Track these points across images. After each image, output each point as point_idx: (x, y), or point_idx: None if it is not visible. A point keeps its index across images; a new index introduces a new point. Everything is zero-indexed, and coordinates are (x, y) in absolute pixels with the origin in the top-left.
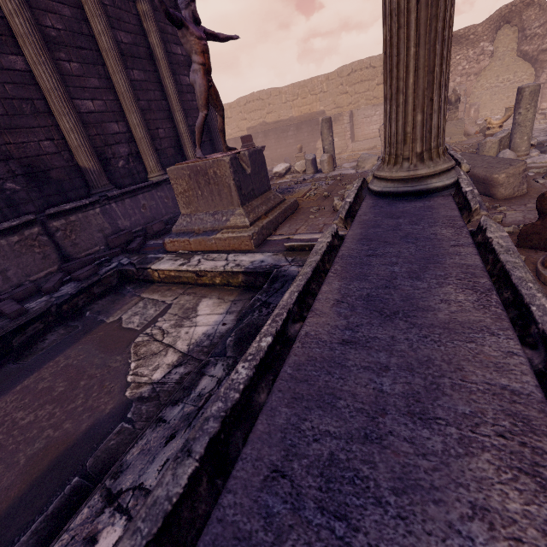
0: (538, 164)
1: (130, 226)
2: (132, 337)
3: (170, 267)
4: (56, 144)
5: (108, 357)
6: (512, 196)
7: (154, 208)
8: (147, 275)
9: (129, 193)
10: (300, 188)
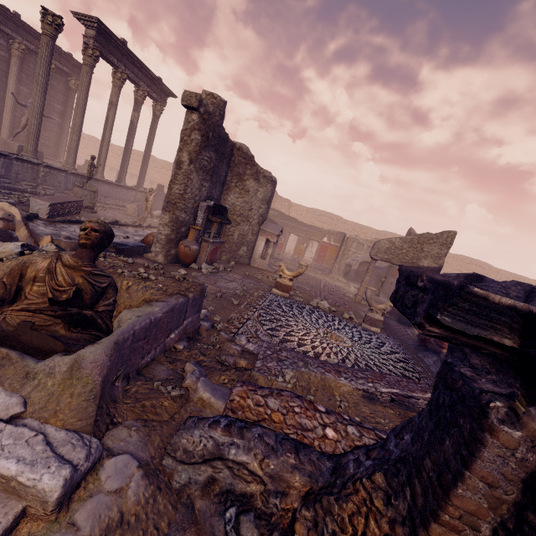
0: None
1: None
2: None
3: None
4: None
5: None
6: (132, 215)
7: None
8: None
9: None
10: None
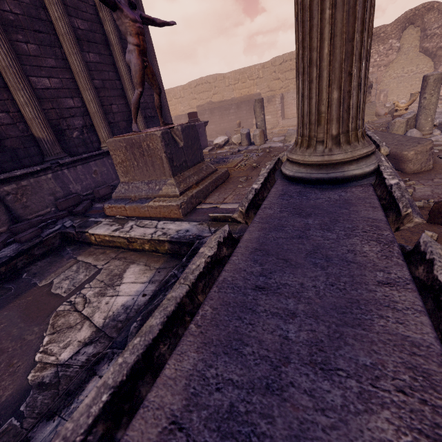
0: (440, 142)
1: (81, 189)
2: (55, 304)
3: (104, 233)
4: (12, 115)
5: (26, 328)
6: (419, 170)
7: (105, 173)
8: (85, 238)
9: (81, 160)
10: (234, 158)
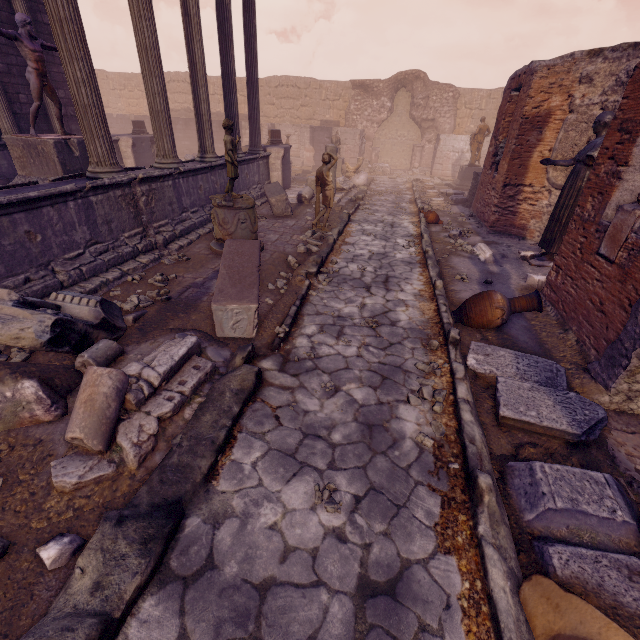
0: None
1: None
2: None
3: None
4: None
5: None
6: (283, 215)
7: (5, 167)
8: None
9: None
10: None
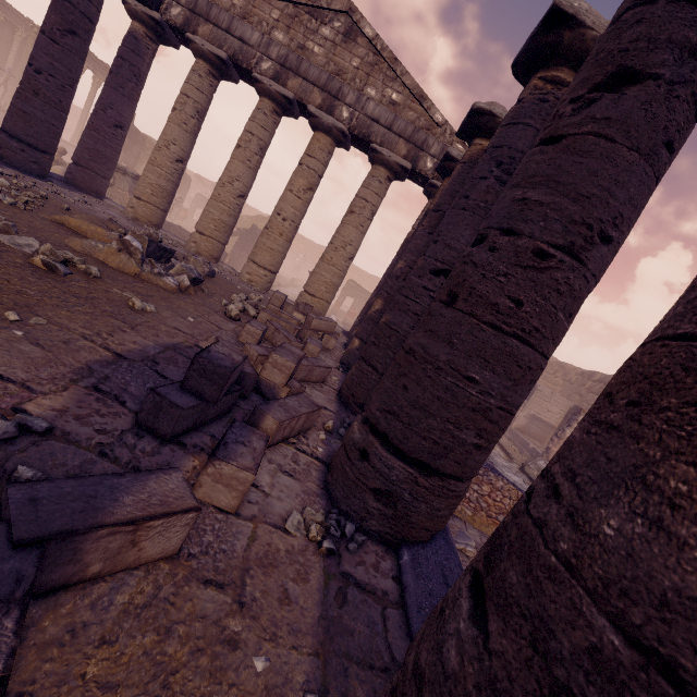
0: None
1: None
2: None
3: None
4: None
5: None
6: None
7: None
8: None
9: None
10: None
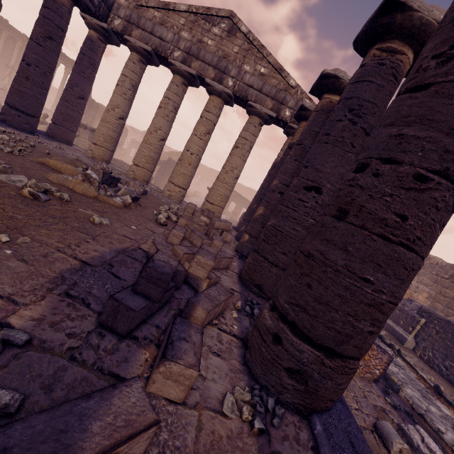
0: None
1: None
2: None
3: None
4: None
5: None
6: None
7: None
8: None
9: None
10: None
